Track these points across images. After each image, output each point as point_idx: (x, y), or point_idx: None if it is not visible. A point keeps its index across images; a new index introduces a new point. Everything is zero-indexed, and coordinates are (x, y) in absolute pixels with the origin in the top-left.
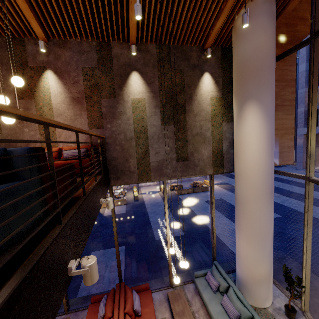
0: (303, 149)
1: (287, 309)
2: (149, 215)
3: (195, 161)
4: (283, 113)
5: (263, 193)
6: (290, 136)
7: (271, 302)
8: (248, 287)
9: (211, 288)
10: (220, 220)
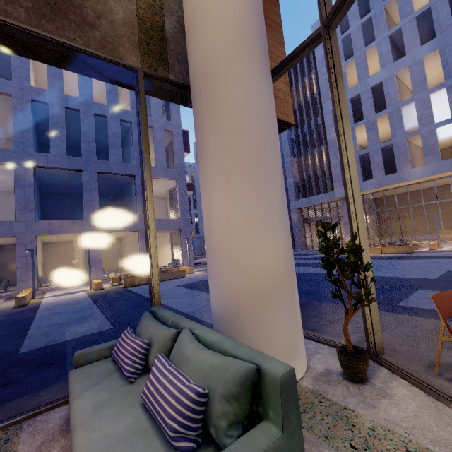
0: (299, 226)
1: (346, 355)
2: (35, 319)
3: (86, 12)
4: (270, 36)
5: (249, 41)
6: (284, 77)
7: (306, 364)
8: (244, 328)
9: (122, 375)
10: (198, 297)
